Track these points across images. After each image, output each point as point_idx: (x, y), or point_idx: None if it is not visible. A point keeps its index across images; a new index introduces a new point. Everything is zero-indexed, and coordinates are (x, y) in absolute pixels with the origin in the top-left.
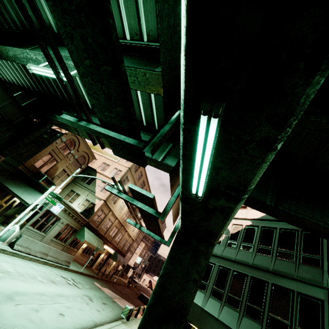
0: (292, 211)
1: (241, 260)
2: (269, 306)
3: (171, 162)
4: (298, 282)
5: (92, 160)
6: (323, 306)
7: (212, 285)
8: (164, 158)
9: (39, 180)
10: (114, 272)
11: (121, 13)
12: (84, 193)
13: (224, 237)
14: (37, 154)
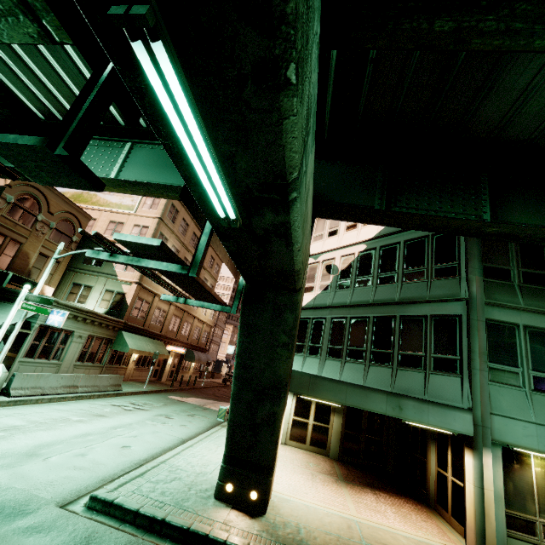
0: (412, 209)
1: (359, 301)
2: (399, 344)
3: None
4: (431, 304)
5: (87, 222)
6: (461, 321)
7: (327, 345)
8: None
9: (2, 284)
10: (199, 376)
11: None
12: (97, 281)
13: (333, 278)
14: None
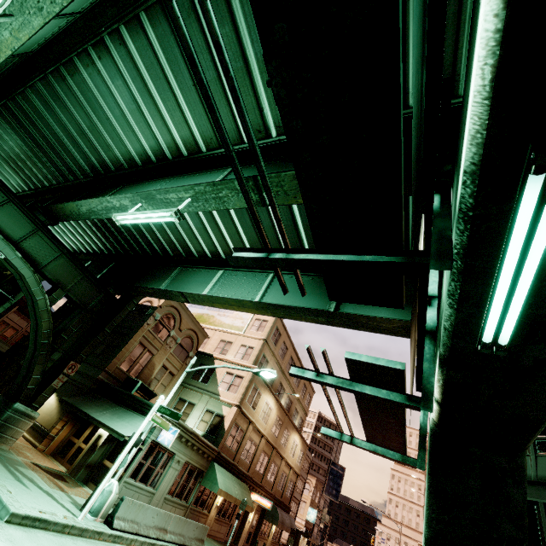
0: None
1: None
2: None
3: (353, 308)
4: None
5: (203, 339)
6: None
7: None
8: (338, 304)
9: (131, 392)
10: None
11: (233, 111)
12: (200, 399)
13: None
14: (122, 350)
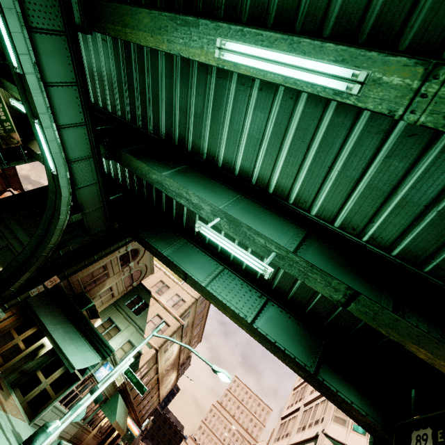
0: None
1: None
2: None
3: (330, 378)
4: None
5: (149, 275)
6: None
7: None
8: (318, 366)
9: (82, 309)
10: None
11: (345, 204)
12: (127, 327)
13: None
14: (90, 266)
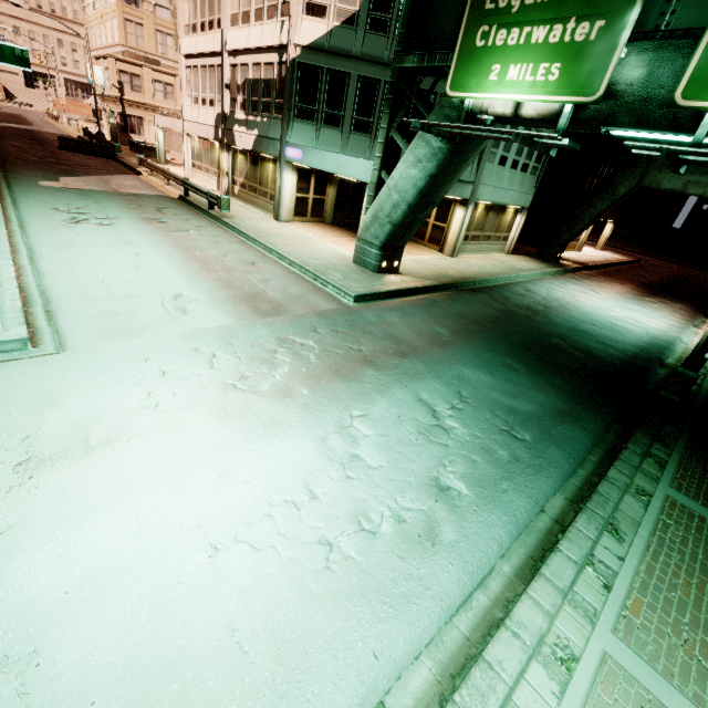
0: None
1: None
2: None
3: None
4: None
5: None
6: None
7: (352, 115)
8: None
9: None
10: None
11: None
12: None
13: (361, 4)
14: None
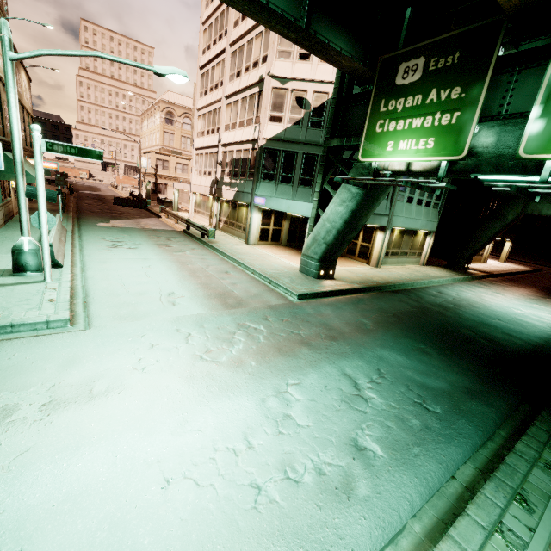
0: None
1: None
2: None
3: (322, 27)
4: None
5: None
6: None
7: (299, 176)
8: (310, 14)
9: None
10: None
11: None
12: None
13: (304, 114)
14: None
